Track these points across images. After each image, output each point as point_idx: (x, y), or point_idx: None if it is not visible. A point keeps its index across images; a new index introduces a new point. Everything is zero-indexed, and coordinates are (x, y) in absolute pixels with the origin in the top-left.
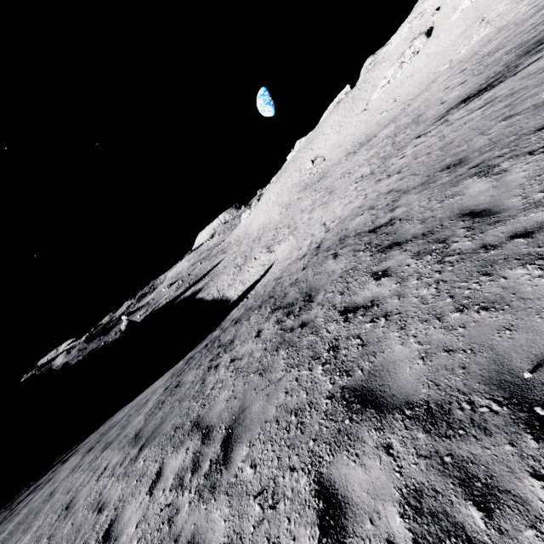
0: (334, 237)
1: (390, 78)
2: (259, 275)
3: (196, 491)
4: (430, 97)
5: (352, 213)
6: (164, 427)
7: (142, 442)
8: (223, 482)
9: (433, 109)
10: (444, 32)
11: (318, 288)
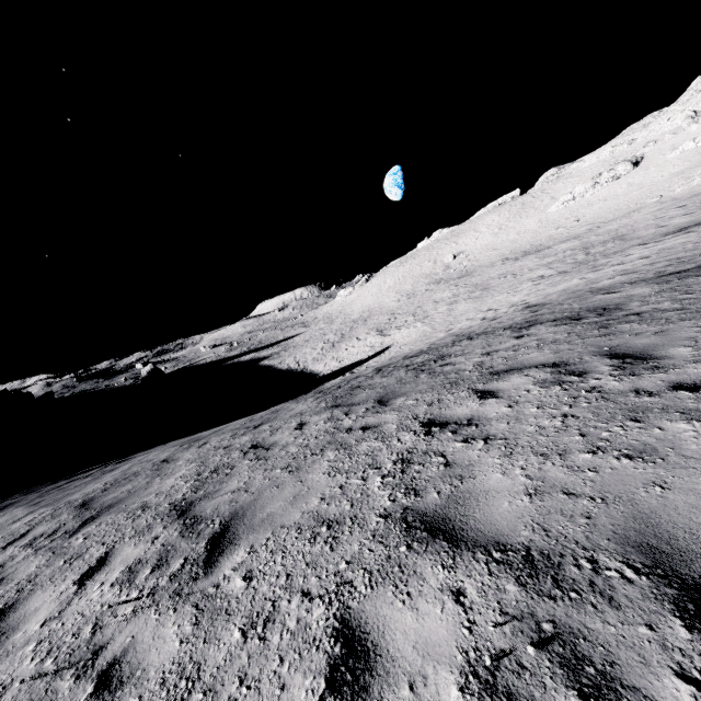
0: (569, 294)
1: (577, 195)
2: (366, 355)
3: (617, 376)
4: (633, 223)
5: (577, 285)
6: (409, 390)
7: (370, 402)
8: (672, 362)
9: (646, 230)
10: (656, 167)
11: (615, 304)
